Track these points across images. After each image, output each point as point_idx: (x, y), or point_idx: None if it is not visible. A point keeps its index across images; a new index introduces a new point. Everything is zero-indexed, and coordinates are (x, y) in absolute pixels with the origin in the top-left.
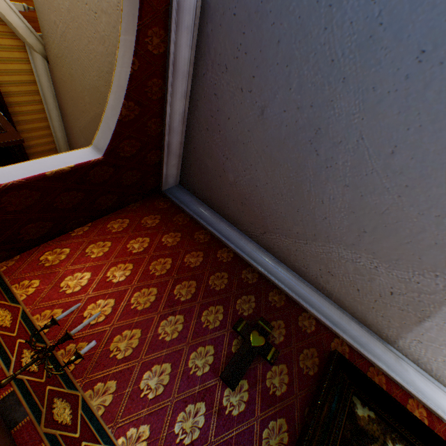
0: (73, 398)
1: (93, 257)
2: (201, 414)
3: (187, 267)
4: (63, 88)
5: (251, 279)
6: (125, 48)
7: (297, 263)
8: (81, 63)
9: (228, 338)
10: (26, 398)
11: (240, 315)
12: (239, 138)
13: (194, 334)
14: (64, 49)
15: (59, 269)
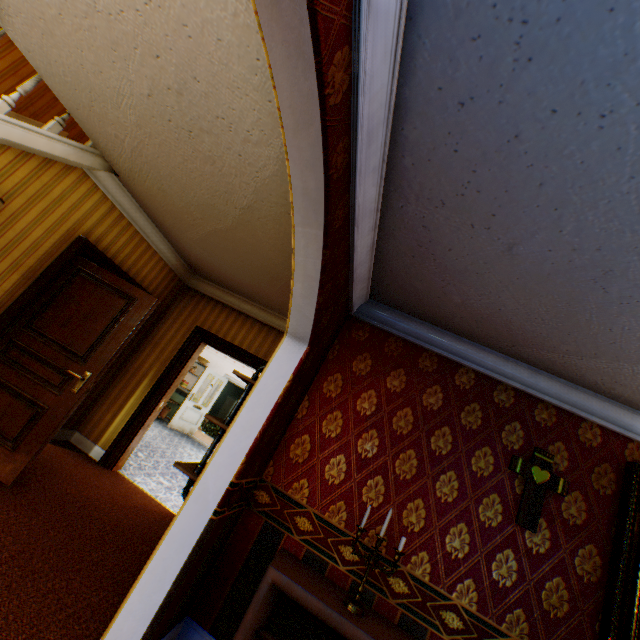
0: (400, 573)
1: (333, 437)
2: (511, 559)
3: (430, 412)
4: (150, 201)
5: (507, 400)
6: (306, 239)
7: (565, 372)
8: (175, 180)
9: (508, 481)
10: (366, 582)
11: (511, 451)
12: (468, 268)
13: (471, 487)
14: (141, 164)
15: (313, 461)
